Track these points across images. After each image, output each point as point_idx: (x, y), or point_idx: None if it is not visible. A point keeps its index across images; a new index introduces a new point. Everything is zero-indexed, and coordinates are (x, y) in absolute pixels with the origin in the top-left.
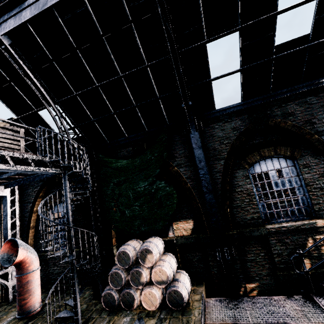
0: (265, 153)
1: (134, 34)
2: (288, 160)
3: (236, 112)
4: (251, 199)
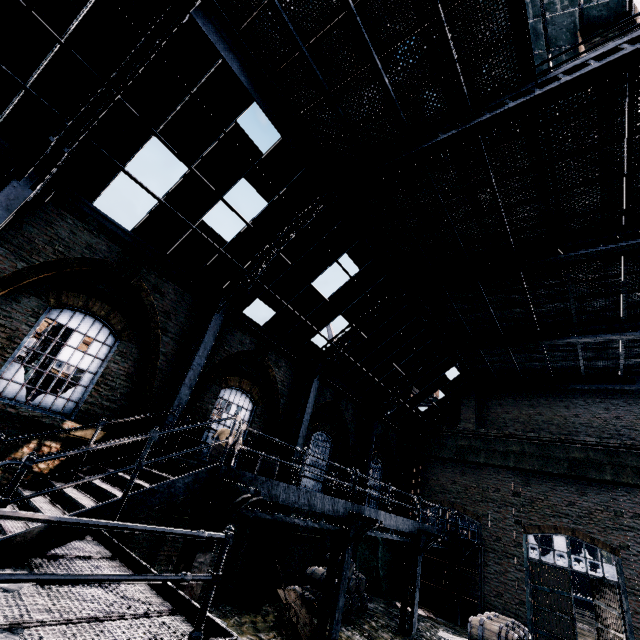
0: (94, 306)
1: (90, 2)
2: (112, 337)
3: (113, 234)
4: (6, 347)
